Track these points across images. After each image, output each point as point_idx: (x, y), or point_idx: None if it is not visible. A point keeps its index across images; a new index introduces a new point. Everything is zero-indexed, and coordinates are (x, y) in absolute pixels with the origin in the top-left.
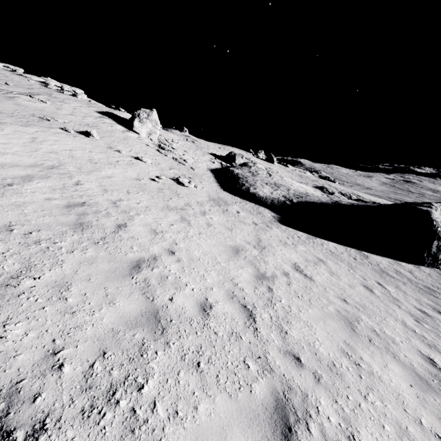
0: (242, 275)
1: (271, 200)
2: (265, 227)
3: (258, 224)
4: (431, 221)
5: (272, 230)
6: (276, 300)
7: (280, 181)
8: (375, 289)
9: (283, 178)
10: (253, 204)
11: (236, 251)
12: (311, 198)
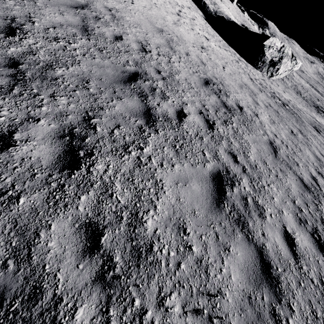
0: (179, 2)
1: (206, 8)
2: (194, 11)
3: (192, 8)
4: (265, 43)
5: (197, 13)
6: (184, 8)
7: (218, 3)
8: (216, 37)
9: (222, 3)
10: (196, 7)
11: (179, 0)
12: (226, 16)
